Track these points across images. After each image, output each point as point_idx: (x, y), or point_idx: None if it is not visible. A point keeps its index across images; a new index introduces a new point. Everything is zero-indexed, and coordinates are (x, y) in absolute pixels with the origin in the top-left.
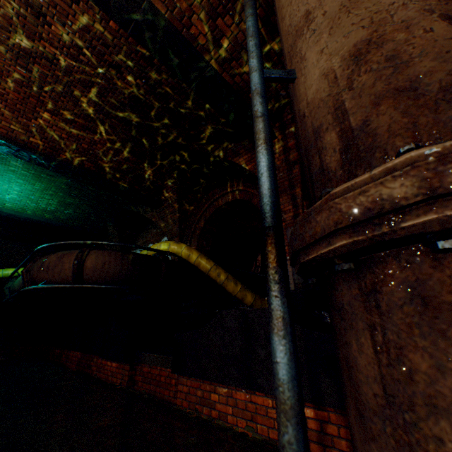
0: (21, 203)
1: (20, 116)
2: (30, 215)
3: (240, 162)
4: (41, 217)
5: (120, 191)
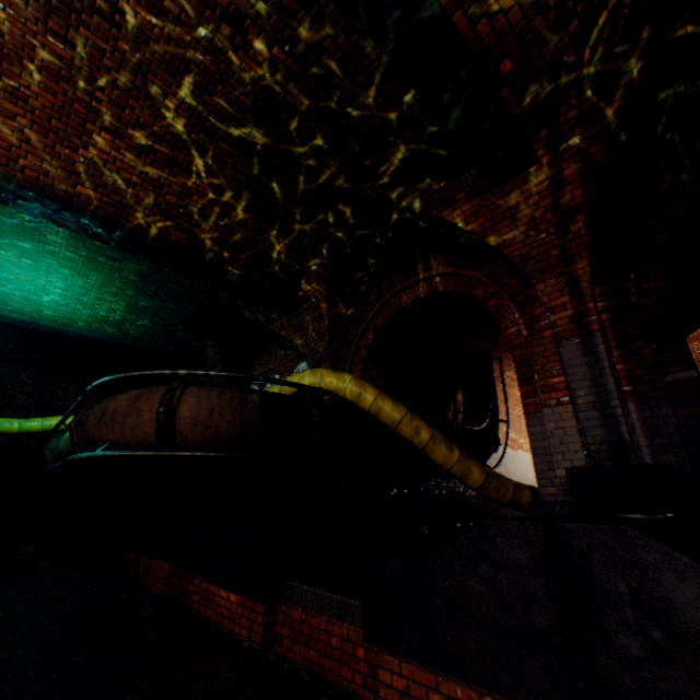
0: (68, 310)
1: (57, 144)
2: (83, 330)
3: (454, 217)
4: (99, 333)
5: (229, 283)
